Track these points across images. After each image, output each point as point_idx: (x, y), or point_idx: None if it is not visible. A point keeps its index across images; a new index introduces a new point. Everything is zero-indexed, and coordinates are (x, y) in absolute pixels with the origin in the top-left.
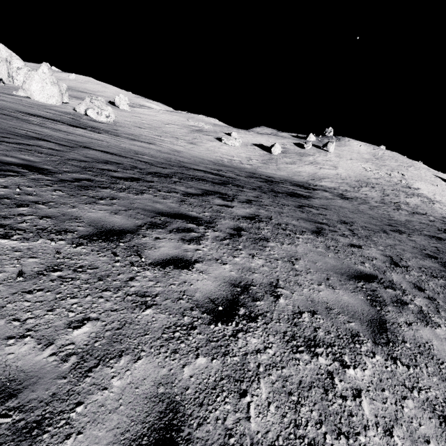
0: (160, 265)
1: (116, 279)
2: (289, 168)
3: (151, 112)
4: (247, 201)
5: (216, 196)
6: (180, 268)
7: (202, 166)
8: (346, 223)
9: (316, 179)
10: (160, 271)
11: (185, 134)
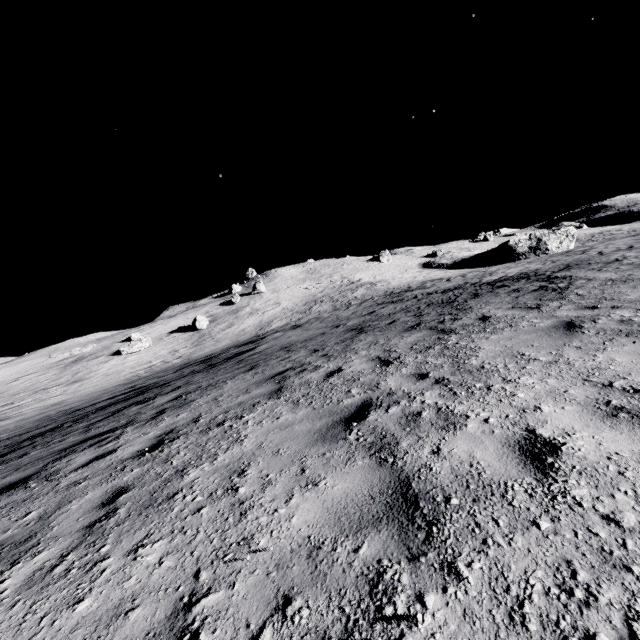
0: (82, 467)
1: (42, 492)
2: (229, 333)
3: None
4: (174, 389)
5: (132, 406)
6: (104, 457)
7: (106, 396)
8: (287, 347)
9: (265, 326)
10: (84, 468)
11: (56, 377)
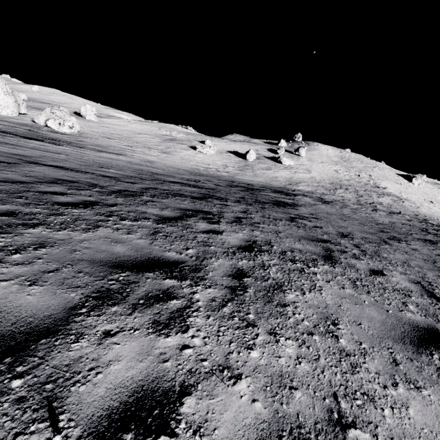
0: (102, 439)
1: None
2: (265, 174)
3: (121, 122)
4: (236, 220)
5: (199, 218)
6: (151, 434)
7: (178, 178)
8: (346, 236)
9: (293, 183)
10: None
11: (157, 144)
